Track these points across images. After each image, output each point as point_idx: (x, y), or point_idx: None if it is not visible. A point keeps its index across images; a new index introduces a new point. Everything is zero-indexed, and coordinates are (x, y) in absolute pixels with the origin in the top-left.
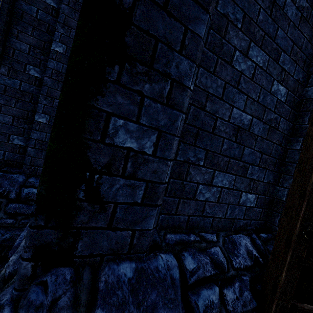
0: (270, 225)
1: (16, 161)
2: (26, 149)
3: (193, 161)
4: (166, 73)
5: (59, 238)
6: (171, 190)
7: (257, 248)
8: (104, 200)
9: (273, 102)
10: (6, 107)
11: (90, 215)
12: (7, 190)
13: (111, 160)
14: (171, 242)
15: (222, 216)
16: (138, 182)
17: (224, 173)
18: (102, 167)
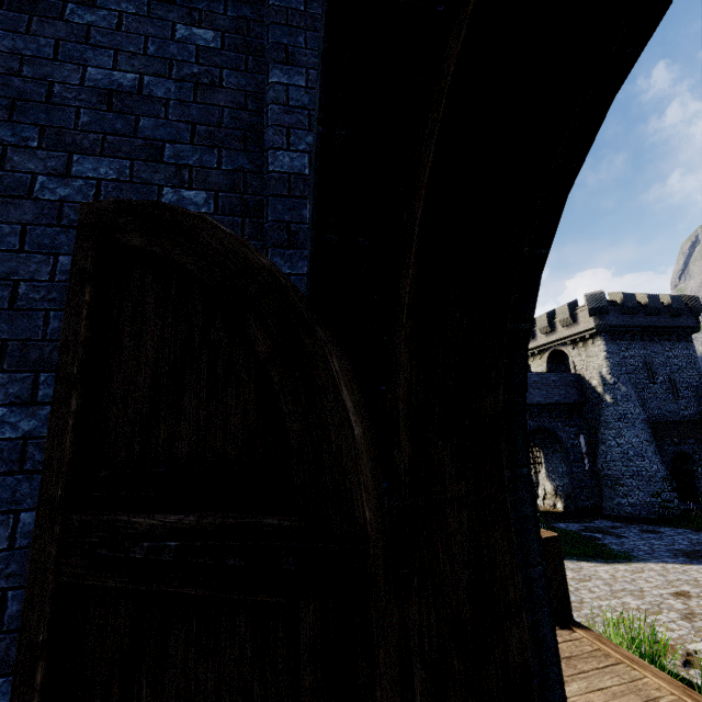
0: None
1: None
2: None
3: None
4: None
5: None
6: None
7: None
8: None
9: None
10: None
11: None
12: None
13: None
14: None
15: None
16: None
17: None
18: None
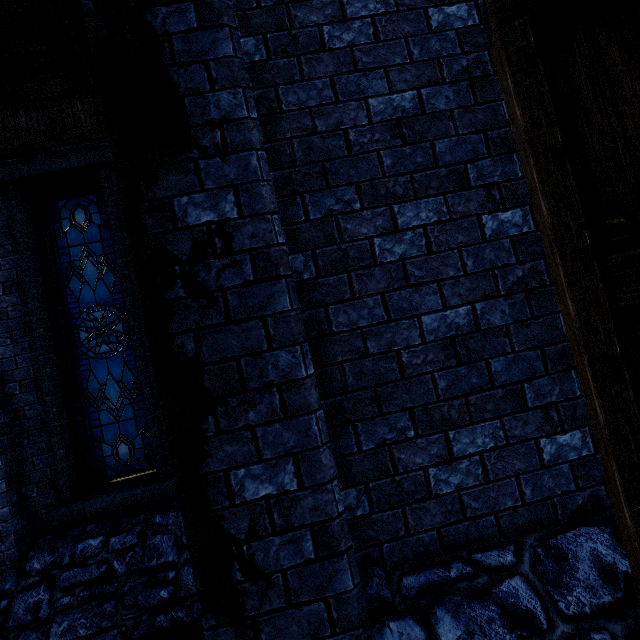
0: None
1: None
2: None
3: (394, 437)
4: (265, 384)
5: (238, 635)
6: (380, 499)
7: None
8: (267, 572)
9: (503, 250)
10: None
11: (259, 596)
12: None
13: (252, 521)
14: (412, 592)
15: (516, 503)
16: (298, 532)
17: (470, 427)
18: (246, 534)
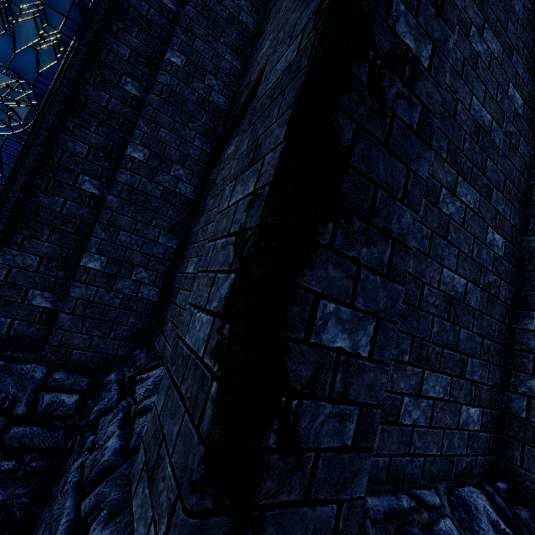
0: (506, 463)
1: (31, 338)
2: (53, 315)
3: (395, 355)
4: (386, 230)
5: (232, 534)
6: None
7: (501, 513)
8: (302, 447)
9: (489, 257)
10: (31, 241)
11: (280, 478)
12: (10, 397)
13: (315, 372)
14: (379, 515)
15: (437, 452)
16: (348, 408)
17: (436, 374)
18: (303, 386)
